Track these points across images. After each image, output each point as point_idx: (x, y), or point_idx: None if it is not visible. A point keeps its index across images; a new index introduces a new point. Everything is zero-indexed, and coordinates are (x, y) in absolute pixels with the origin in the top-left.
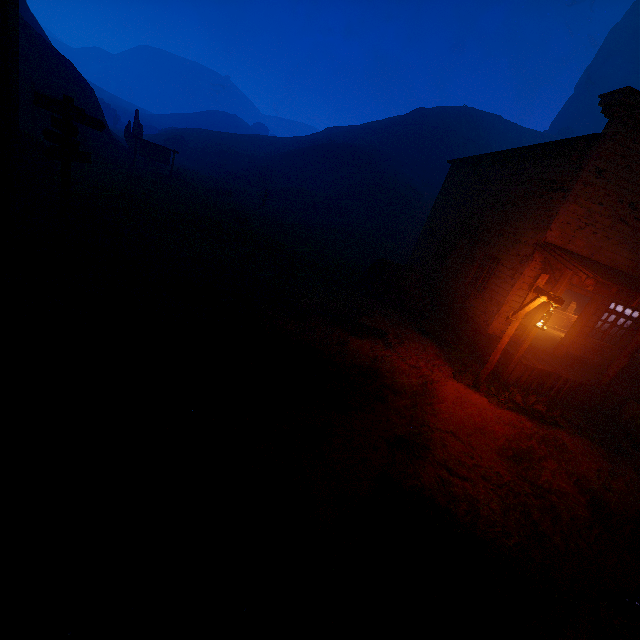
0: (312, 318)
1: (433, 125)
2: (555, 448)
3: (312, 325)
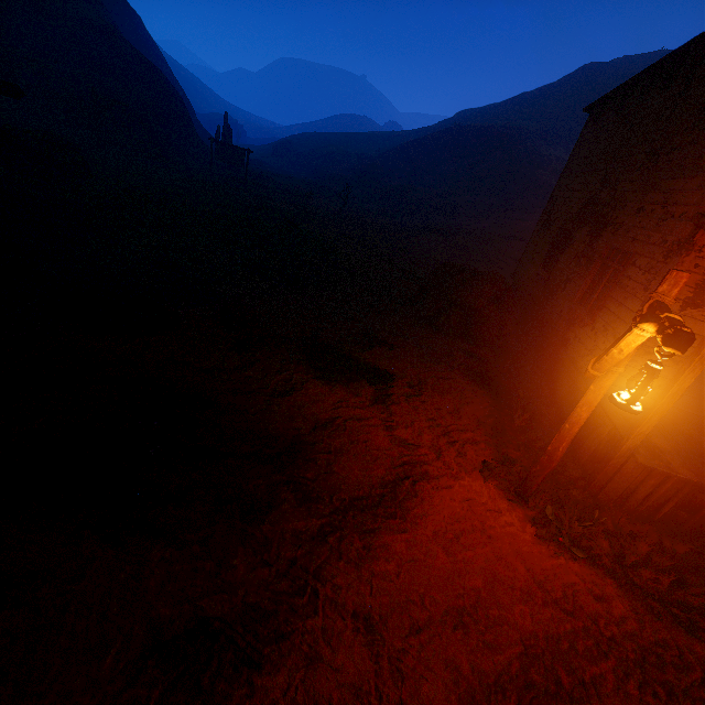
0: (267, 348)
1: (606, 84)
2: (669, 696)
3: (254, 359)
